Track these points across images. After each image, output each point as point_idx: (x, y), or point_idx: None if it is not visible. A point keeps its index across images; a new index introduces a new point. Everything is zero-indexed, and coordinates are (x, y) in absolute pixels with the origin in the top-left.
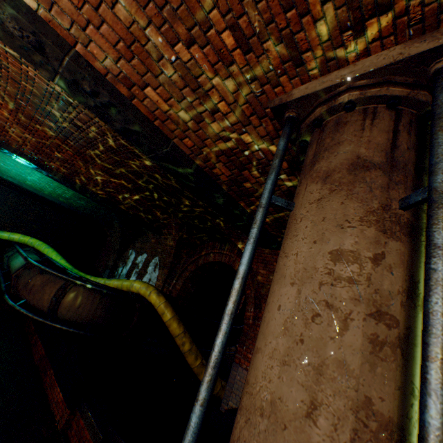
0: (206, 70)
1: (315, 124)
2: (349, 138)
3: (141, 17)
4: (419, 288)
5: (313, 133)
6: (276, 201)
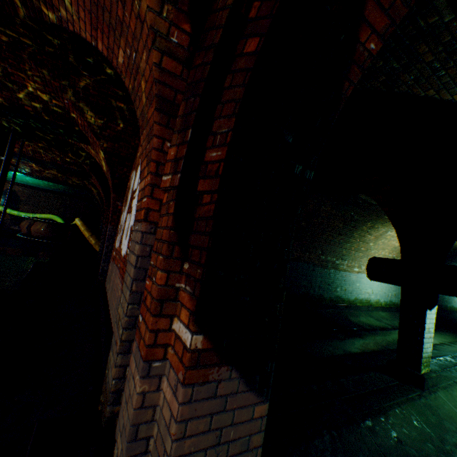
0: None
1: None
2: None
3: None
4: None
5: None
6: None
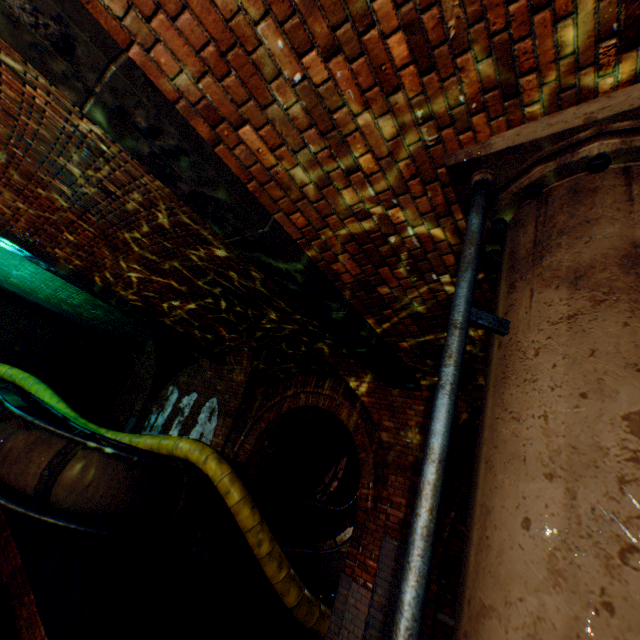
0: (350, 99)
1: (529, 193)
2: (607, 214)
3: (253, 2)
4: None
5: (520, 208)
6: (479, 318)
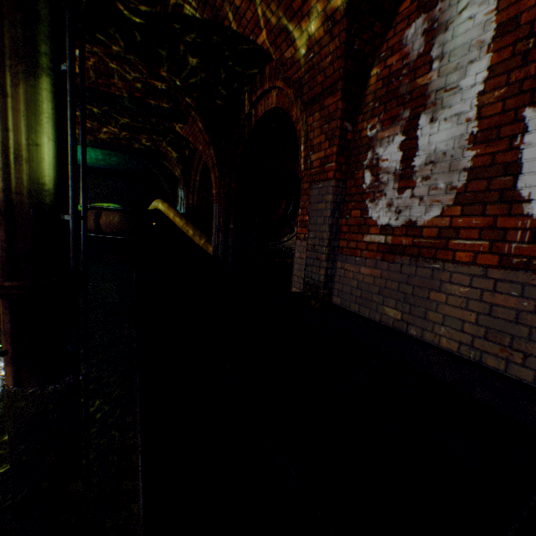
0: None
1: None
2: None
3: None
4: (6, 89)
5: None
6: None
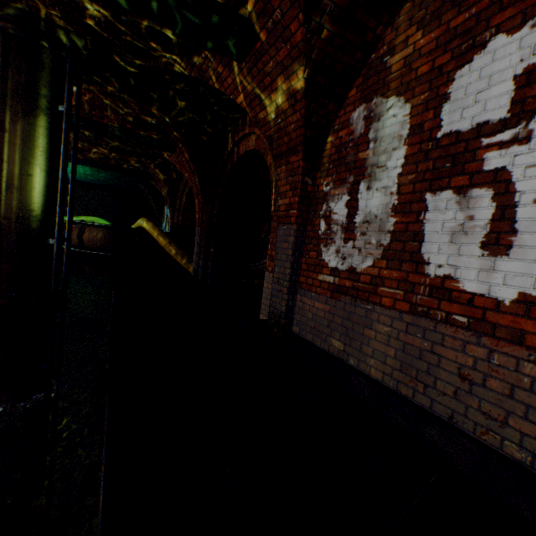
0: None
1: None
2: None
3: None
4: (5, 125)
5: None
6: None
